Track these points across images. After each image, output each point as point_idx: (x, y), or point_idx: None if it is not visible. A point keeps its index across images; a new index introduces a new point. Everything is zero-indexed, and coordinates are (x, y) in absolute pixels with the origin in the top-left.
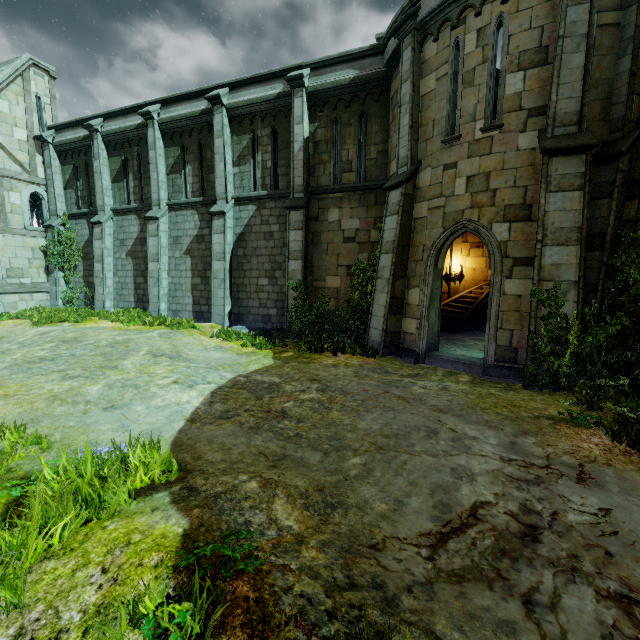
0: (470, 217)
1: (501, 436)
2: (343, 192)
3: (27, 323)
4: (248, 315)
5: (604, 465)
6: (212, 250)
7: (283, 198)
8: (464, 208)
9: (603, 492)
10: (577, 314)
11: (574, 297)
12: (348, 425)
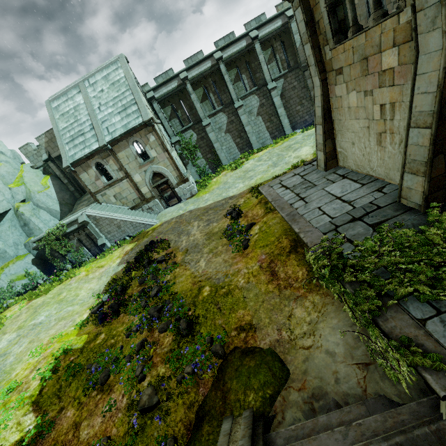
0: None
1: None
2: None
3: (227, 173)
4: (297, 125)
5: None
6: (275, 105)
7: (294, 70)
8: None
9: None
10: None
11: None
12: None
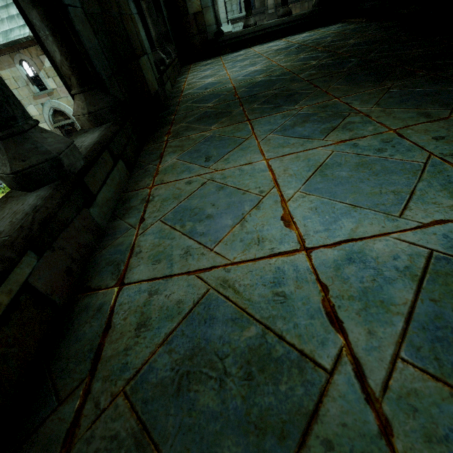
0: None
1: None
2: (291, 4)
3: None
4: None
5: None
6: None
7: (259, 14)
8: None
9: None
10: None
11: None
12: None
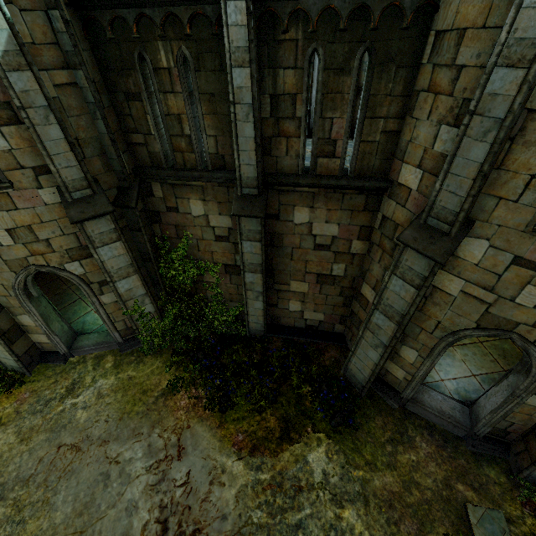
0: (38, 263)
1: (143, 443)
2: None
3: None
4: None
5: (187, 429)
6: None
7: None
8: (25, 256)
9: (187, 458)
10: (155, 309)
11: (149, 301)
12: (49, 529)
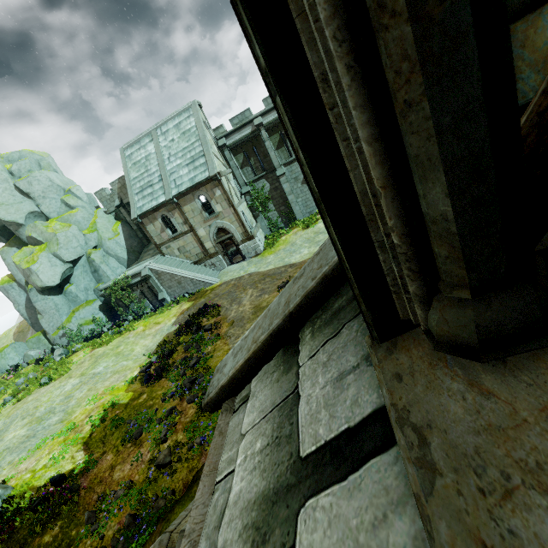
0: None
1: None
2: None
3: (298, 232)
4: None
5: None
6: None
7: None
8: None
9: None
10: None
11: None
12: None
